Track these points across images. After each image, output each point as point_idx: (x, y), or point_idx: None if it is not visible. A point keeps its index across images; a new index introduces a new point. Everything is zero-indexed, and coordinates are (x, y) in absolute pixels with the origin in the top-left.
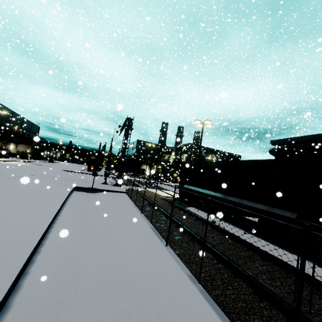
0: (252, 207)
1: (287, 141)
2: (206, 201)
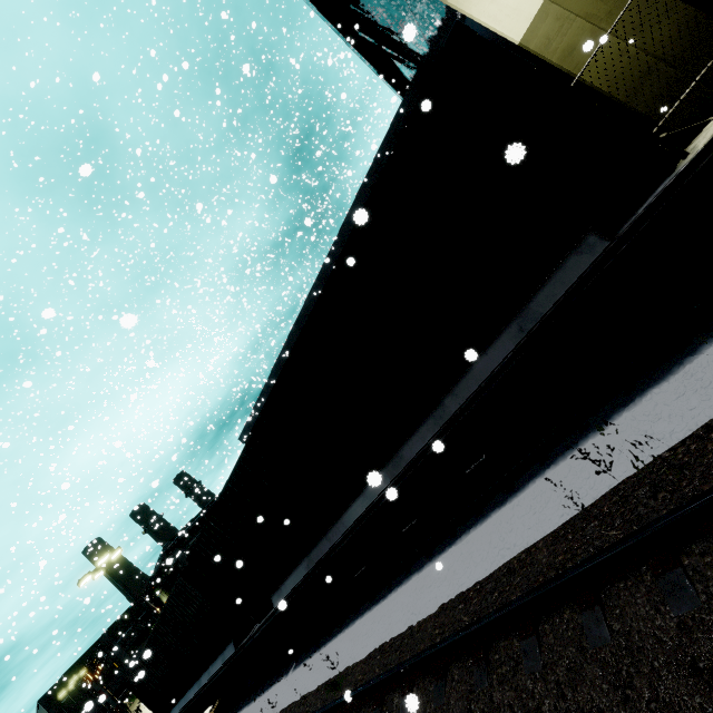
0: (217, 672)
1: (251, 425)
2: (203, 710)
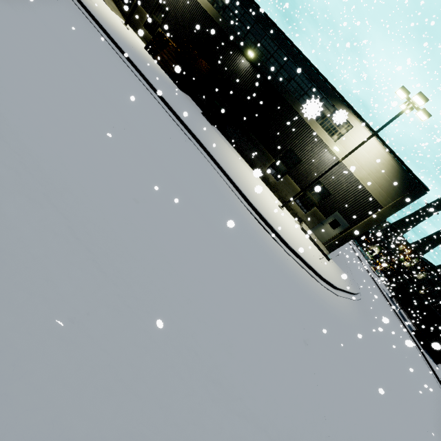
0: None
1: None
2: None
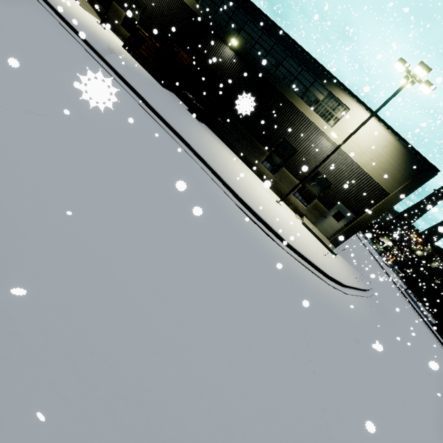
0: None
1: None
2: None
